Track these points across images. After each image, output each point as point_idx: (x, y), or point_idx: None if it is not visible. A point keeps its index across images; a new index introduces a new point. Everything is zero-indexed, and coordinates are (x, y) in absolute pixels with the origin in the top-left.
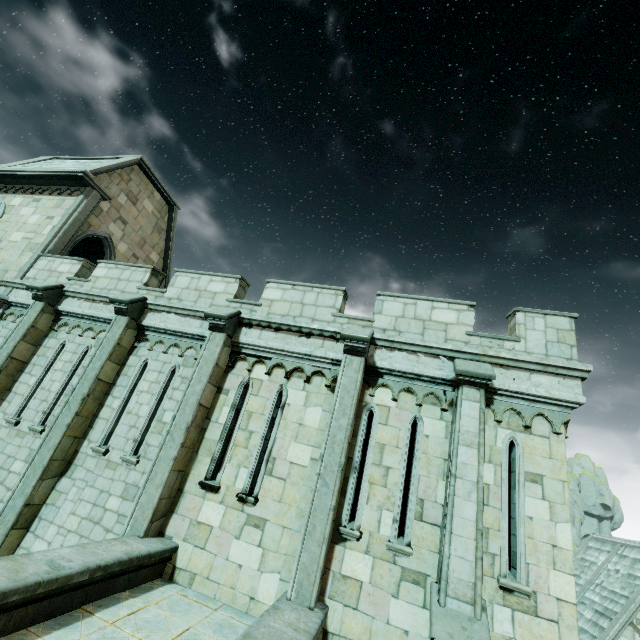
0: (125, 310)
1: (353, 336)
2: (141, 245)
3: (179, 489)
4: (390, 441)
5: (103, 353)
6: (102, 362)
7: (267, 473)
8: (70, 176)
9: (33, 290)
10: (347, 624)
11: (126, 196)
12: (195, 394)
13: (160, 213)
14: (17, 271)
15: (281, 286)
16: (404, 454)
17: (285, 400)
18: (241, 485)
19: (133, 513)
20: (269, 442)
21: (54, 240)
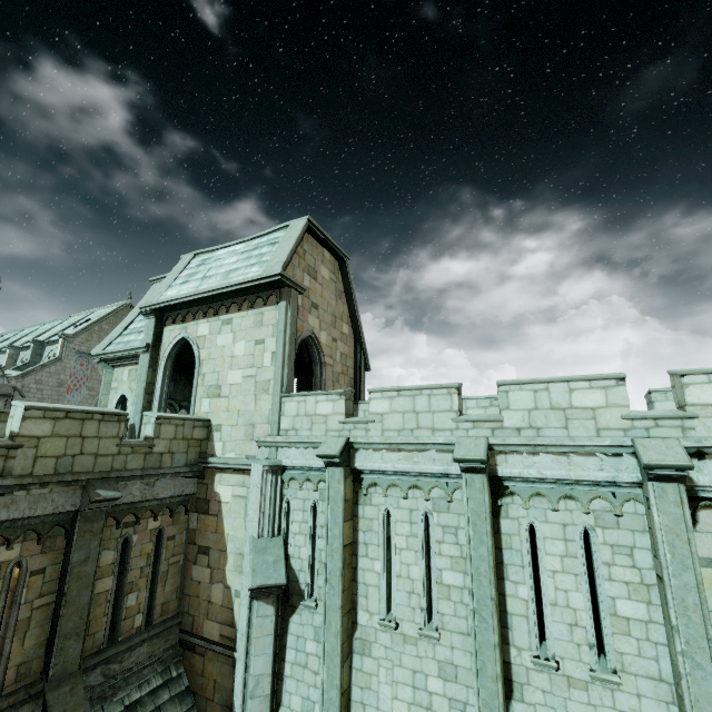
0: (479, 468)
1: None
2: (333, 323)
3: None
4: None
5: (480, 533)
6: (489, 548)
7: None
8: (262, 284)
9: (326, 458)
10: None
11: (307, 275)
12: (690, 590)
13: (334, 274)
14: (266, 423)
15: None
16: None
17: None
18: None
19: None
20: None
21: (284, 371)
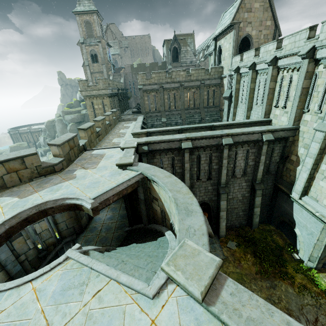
0: (250, 69)
1: (300, 55)
2: (260, 24)
3: (271, 109)
4: (320, 83)
5: (249, 82)
6: (249, 84)
7: (288, 101)
8: (228, 27)
9: (233, 71)
10: (303, 129)
11: (246, 12)
12: (267, 86)
13: (263, 2)
14: (230, 65)
15: (288, 37)
16: (324, 86)
17: (291, 79)
18: (282, 105)
19: (261, 115)
20: (288, 93)
21: (233, 51)
